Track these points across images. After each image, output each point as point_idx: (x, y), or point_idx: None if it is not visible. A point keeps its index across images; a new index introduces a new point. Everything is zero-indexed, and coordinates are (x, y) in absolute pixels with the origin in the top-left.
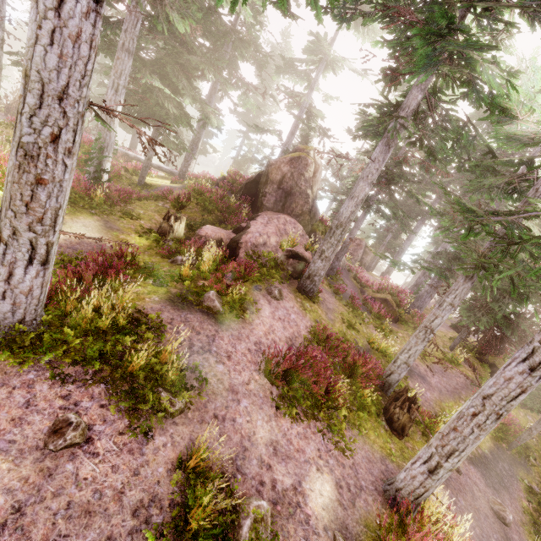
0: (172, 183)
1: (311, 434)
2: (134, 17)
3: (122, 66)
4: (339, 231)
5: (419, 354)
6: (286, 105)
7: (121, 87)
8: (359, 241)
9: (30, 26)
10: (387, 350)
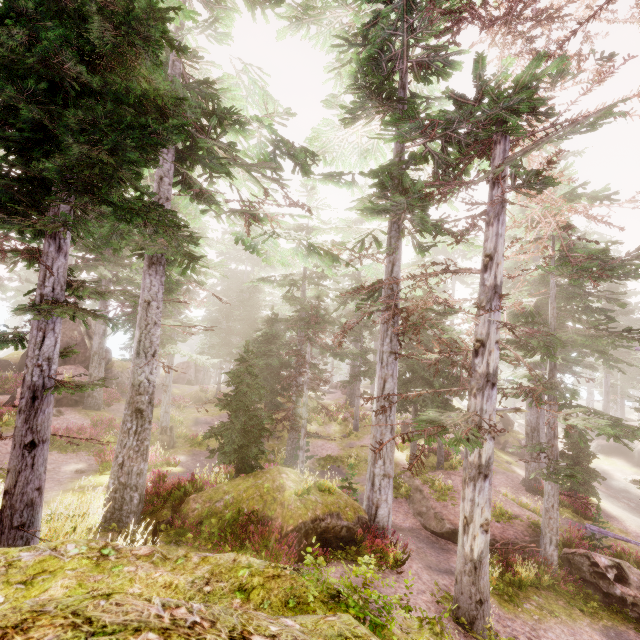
0: None
1: (77, 457)
2: None
3: None
4: (96, 357)
5: (212, 413)
6: None
7: None
8: (187, 363)
9: None
10: (174, 417)
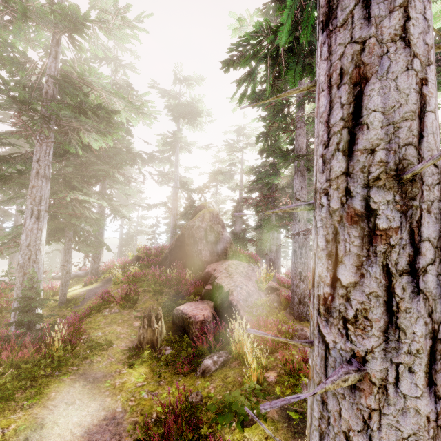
0: (87, 286)
1: None
2: (46, 147)
3: (41, 192)
4: (303, 250)
5: None
6: (158, 183)
7: (42, 212)
8: None
9: (381, 87)
10: None
